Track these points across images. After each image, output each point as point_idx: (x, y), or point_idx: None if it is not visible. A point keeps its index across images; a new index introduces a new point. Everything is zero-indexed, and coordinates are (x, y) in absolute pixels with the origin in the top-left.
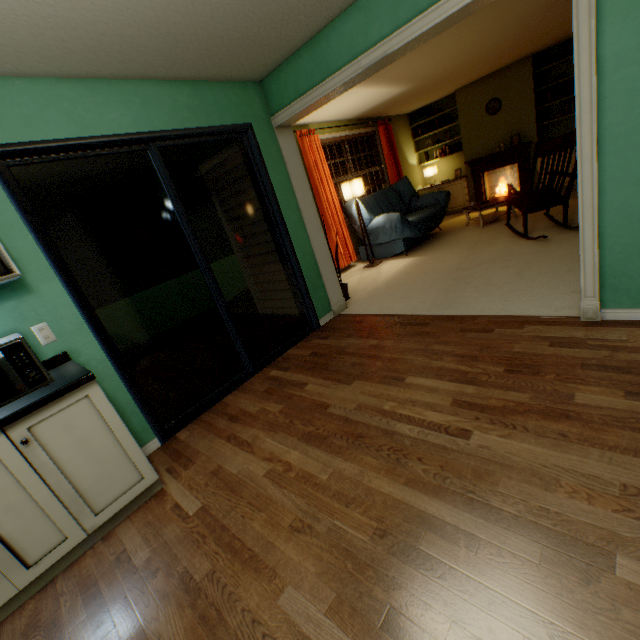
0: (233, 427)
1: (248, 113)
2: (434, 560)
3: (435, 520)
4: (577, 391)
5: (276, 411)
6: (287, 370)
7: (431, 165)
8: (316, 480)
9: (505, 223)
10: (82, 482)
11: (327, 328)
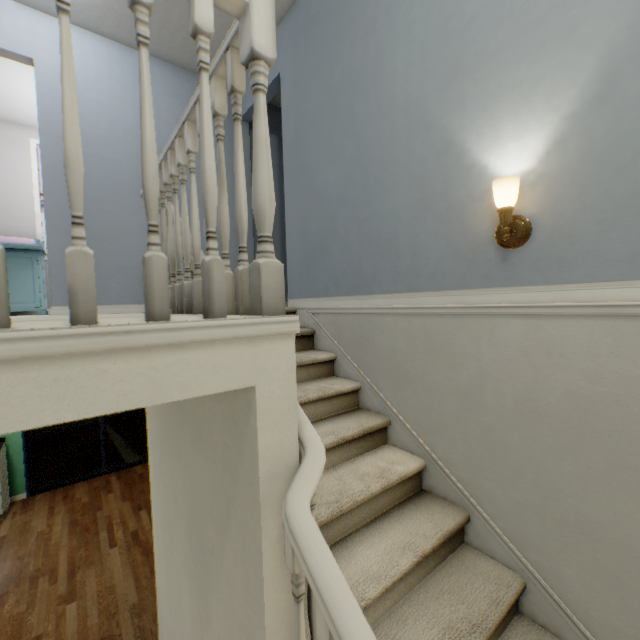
0: (60, 502)
1: None
2: (38, 583)
3: (57, 572)
4: None
5: (83, 501)
6: (119, 479)
7: None
8: (50, 541)
9: None
10: None
11: None
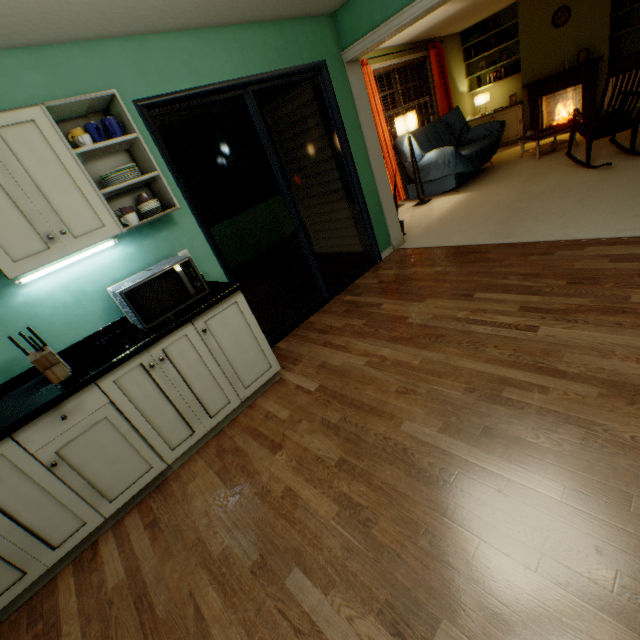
0: (325, 337)
1: (322, 50)
2: (514, 401)
3: (513, 380)
4: (633, 294)
5: (360, 324)
6: (360, 295)
7: (482, 92)
8: (409, 365)
9: (564, 153)
10: (236, 365)
11: (389, 261)
